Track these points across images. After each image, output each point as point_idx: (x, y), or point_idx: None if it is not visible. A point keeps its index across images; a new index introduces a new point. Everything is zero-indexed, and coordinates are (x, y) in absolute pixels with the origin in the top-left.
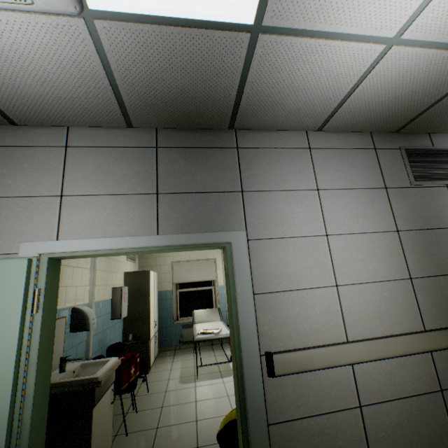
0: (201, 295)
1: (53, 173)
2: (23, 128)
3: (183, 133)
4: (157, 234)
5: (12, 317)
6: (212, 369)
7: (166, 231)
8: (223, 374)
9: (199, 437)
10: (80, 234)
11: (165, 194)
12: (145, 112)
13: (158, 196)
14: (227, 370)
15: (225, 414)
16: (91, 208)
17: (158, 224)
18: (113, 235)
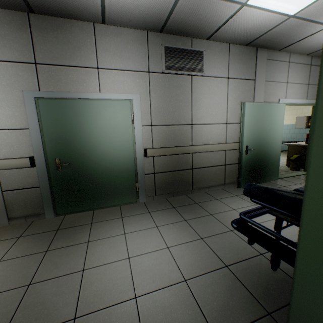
0: None
1: (285, 73)
2: (278, 52)
3: (318, 59)
4: (306, 99)
5: (282, 121)
6: None
7: (308, 98)
8: None
9: None
10: (290, 97)
11: (310, 85)
12: (320, 52)
13: (308, 85)
14: None
15: None
16: (293, 88)
17: (307, 96)
18: (297, 98)
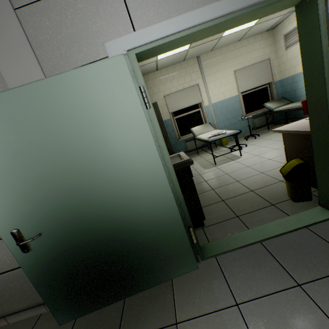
0: (192, 117)
1: None
2: None
3: None
4: None
5: (137, 112)
6: (222, 159)
7: None
8: (233, 159)
9: (247, 187)
10: (154, 19)
11: None
12: None
13: None
14: (233, 157)
15: (255, 174)
16: None
17: None
18: (187, 10)
